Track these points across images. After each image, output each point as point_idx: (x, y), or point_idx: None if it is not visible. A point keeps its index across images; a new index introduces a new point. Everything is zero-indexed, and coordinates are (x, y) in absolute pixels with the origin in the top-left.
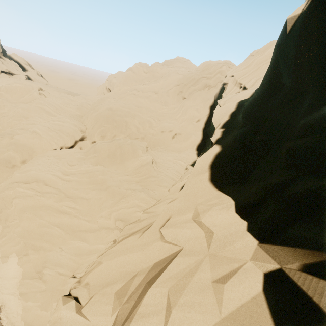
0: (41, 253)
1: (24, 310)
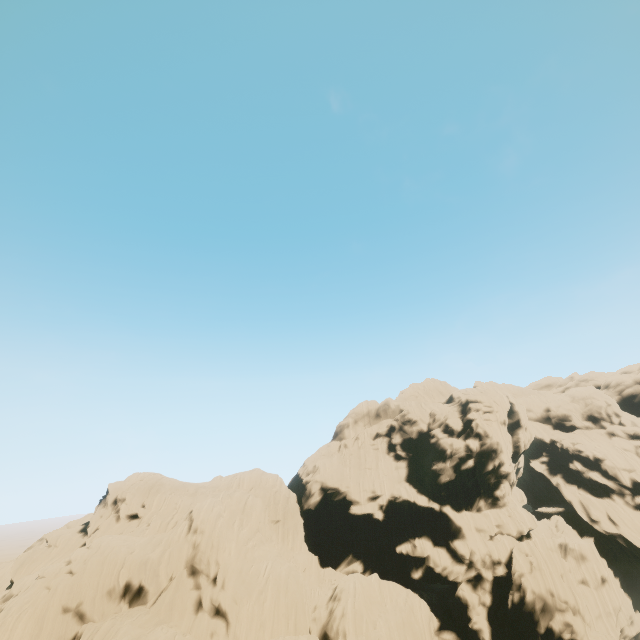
0: None
1: None
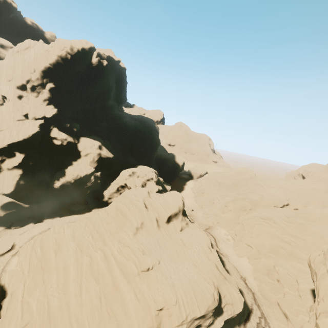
0: (269, 260)
1: (259, 287)
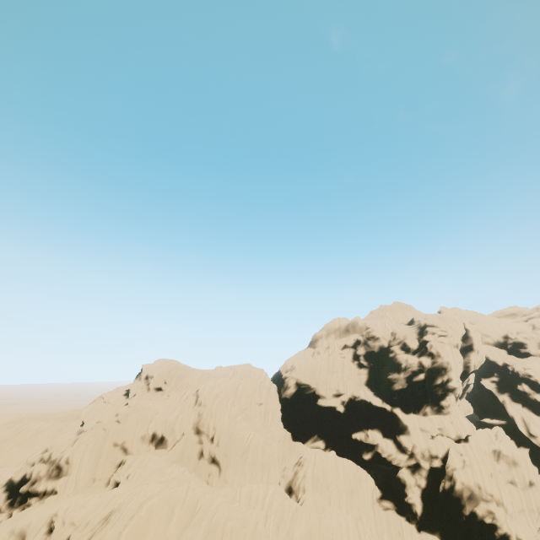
0: None
1: None
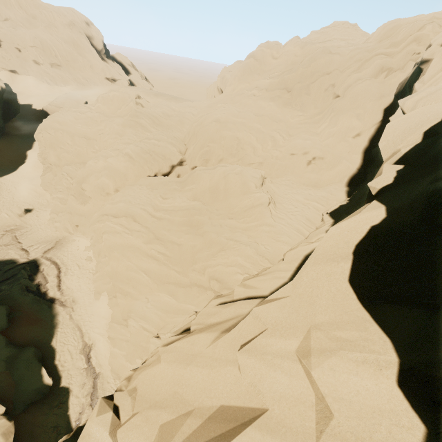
0: (128, 299)
1: (111, 356)
